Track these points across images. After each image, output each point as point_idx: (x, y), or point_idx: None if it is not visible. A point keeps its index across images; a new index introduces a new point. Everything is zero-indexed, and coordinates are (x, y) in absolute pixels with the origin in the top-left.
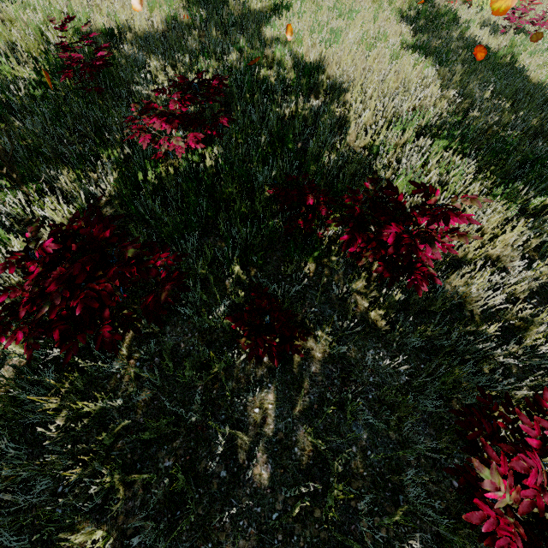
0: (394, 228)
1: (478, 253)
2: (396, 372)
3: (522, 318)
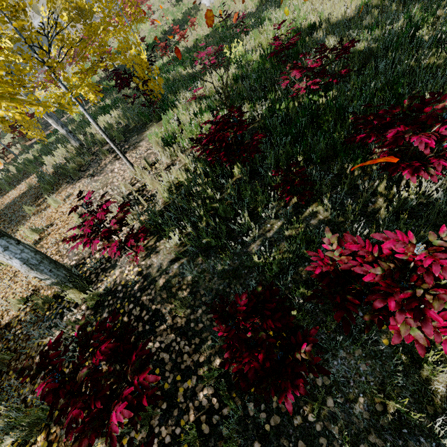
0: (399, 128)
1: None
2: None
3: None
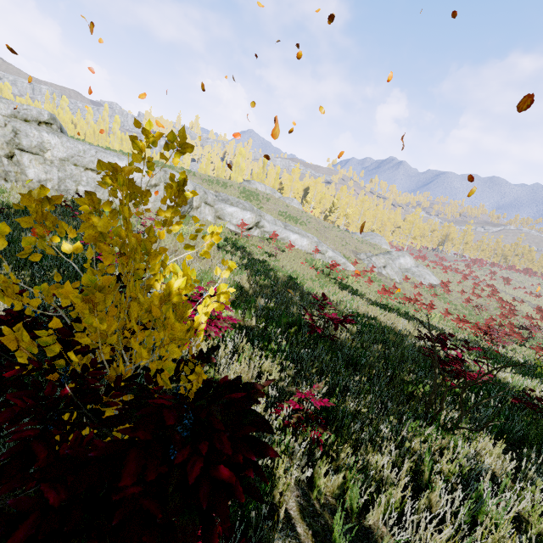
0: None
1: None
2: None
3: None
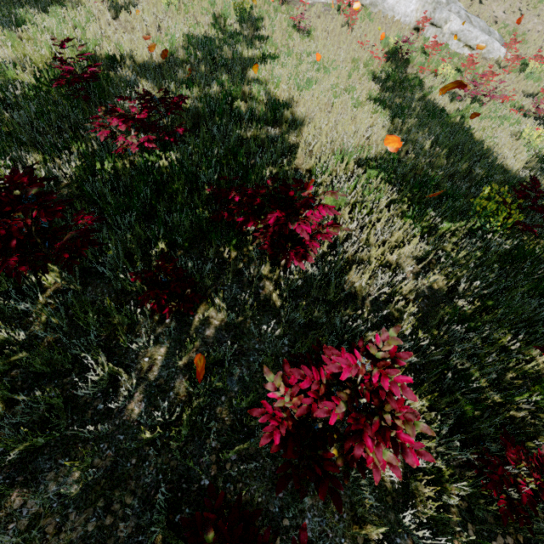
0: (277, 213)
1: (382, 260)
2: (281, 343)
3: (398, 309)
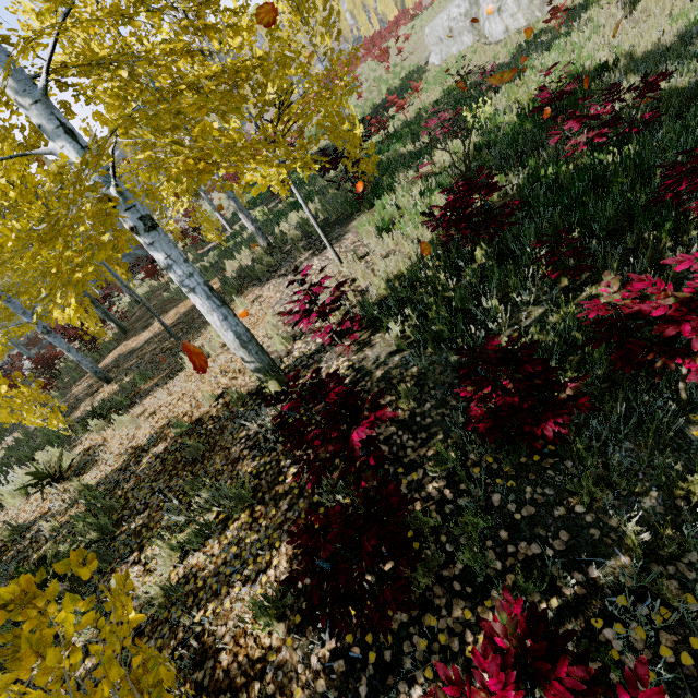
0: None
1: None
2: None
3: None
